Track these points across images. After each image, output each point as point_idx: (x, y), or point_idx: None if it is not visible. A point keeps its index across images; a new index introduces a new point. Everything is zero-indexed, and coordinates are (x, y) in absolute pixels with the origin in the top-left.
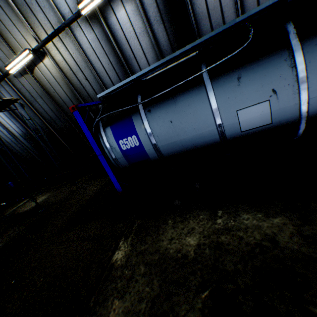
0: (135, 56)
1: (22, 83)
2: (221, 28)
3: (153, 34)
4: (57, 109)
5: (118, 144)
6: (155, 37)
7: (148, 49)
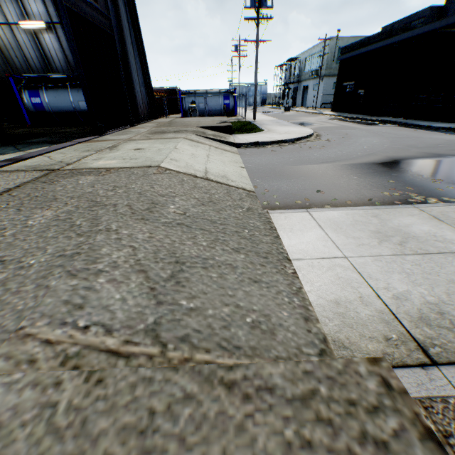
0: (54, 60)
1: None
2: (72, 74)
3: (65, 54)
4: None
5: (31, 100)
6: (66, 56)
7: (62, 60)
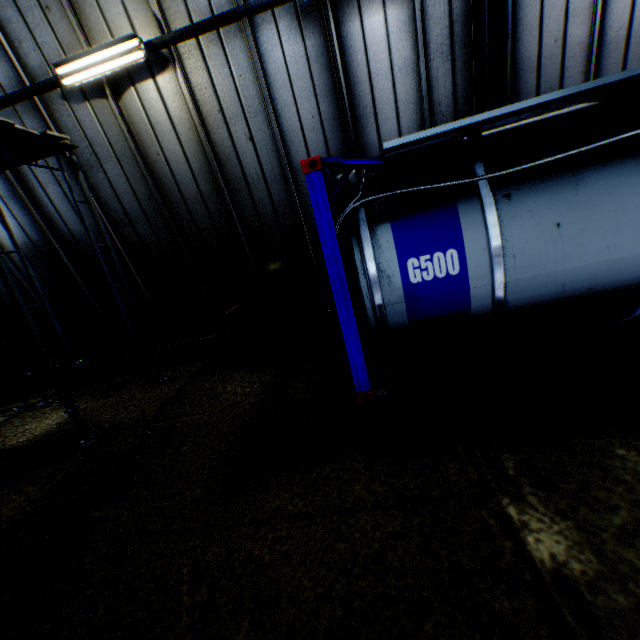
0: (378, 113)
1: (76, 118)
2: None
3: (426, 76)
4: (150, 195)
5: (401, 268)
6: (428, 84)
7: (408, 103)
